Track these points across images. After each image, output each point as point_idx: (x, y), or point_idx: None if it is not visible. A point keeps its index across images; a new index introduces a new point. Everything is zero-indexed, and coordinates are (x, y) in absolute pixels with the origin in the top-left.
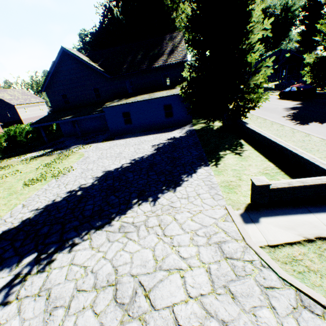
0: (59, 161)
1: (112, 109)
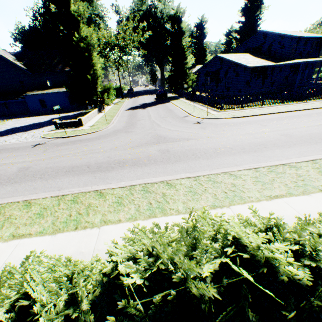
0: None
1: (31, 97)
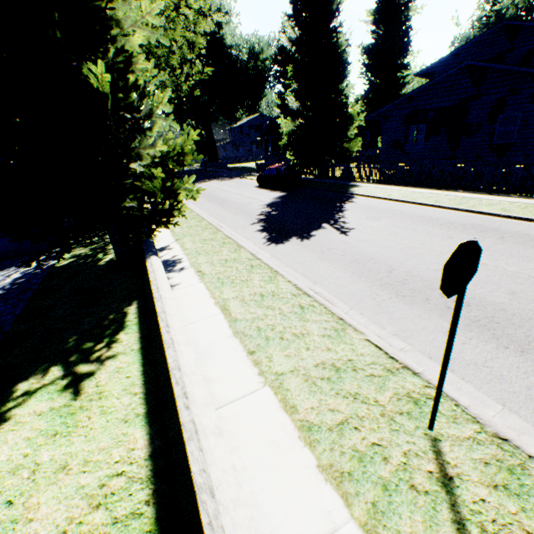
0: None
1: None
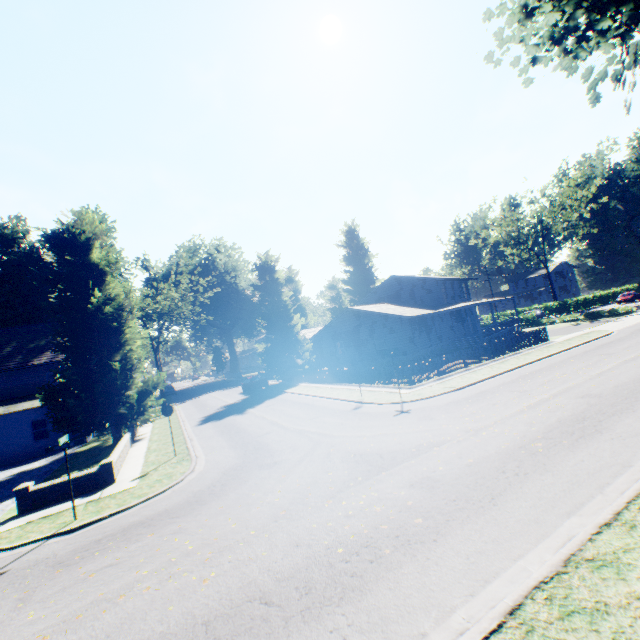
0: None
1: None
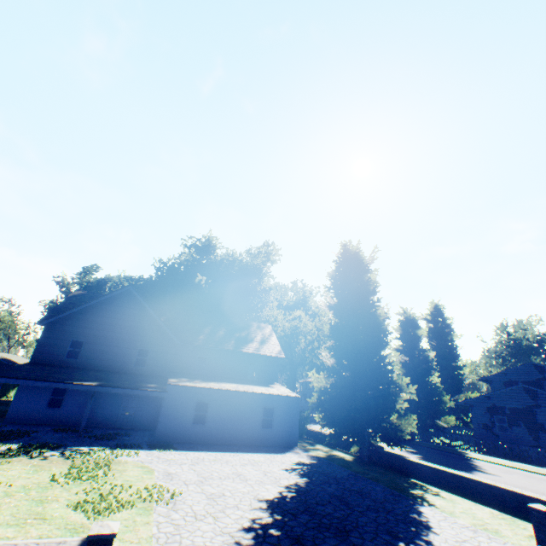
0: (105, 471)
1: (182, 391)
